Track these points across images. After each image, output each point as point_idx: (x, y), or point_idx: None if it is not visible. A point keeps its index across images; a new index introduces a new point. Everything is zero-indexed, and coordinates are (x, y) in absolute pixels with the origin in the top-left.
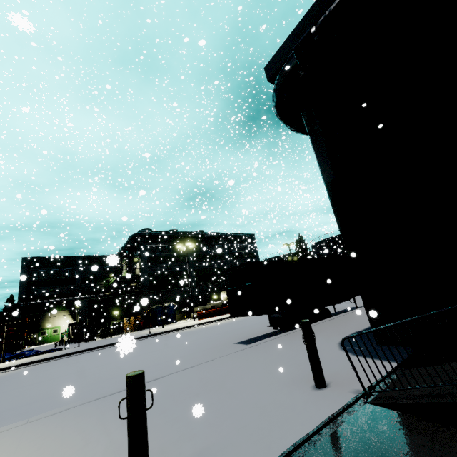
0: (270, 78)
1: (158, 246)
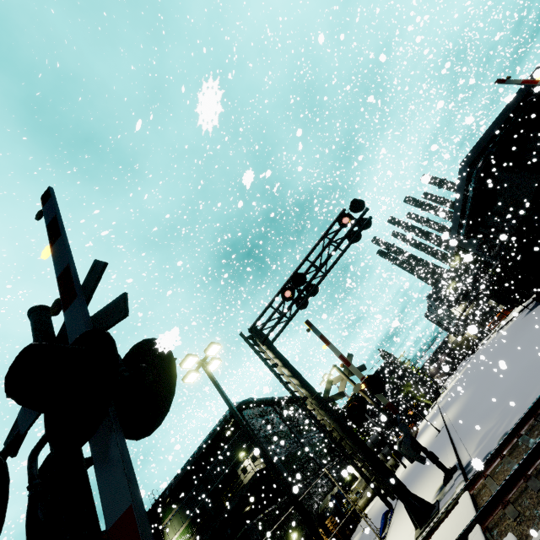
0: (469, 165)
1: (260, 422)
